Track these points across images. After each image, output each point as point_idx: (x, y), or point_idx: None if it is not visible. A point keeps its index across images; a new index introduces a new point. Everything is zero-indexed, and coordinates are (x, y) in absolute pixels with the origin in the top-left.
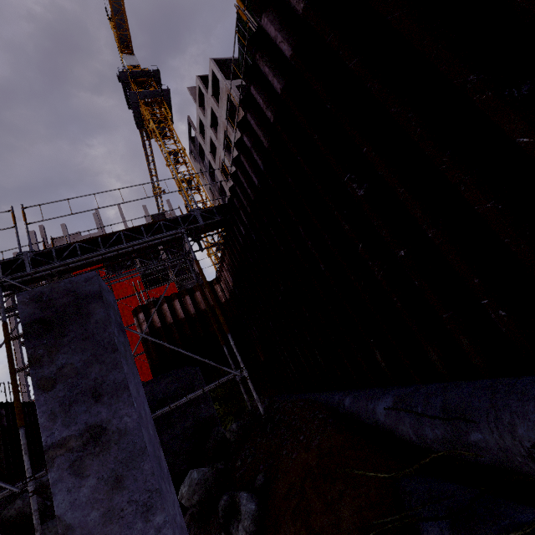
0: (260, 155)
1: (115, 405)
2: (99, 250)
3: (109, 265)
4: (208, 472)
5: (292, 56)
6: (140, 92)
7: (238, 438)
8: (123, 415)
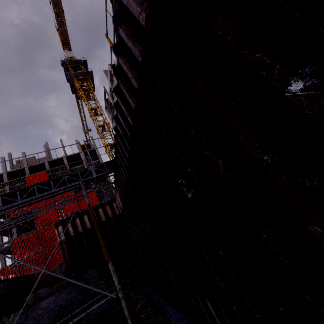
0: (128, 140)
1: None
2: (17, 201)
3: (30, 204)
4: None
5: (138, 89)
6: (74, 73)
7: None
8: None
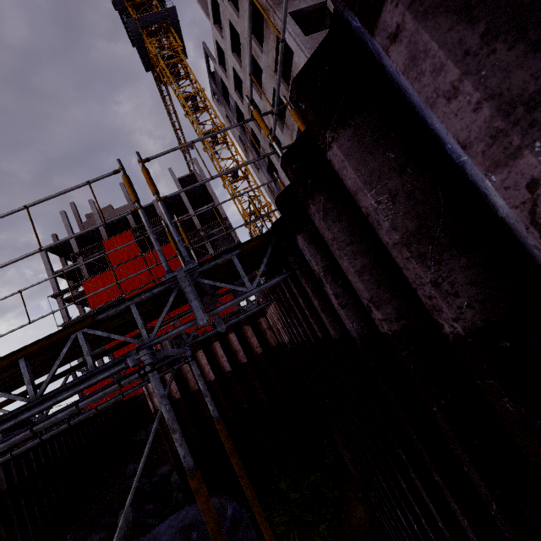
0: None
1: None
2: None
3: None
4: None
5: None
6: (139, 18)
7: None
8: None
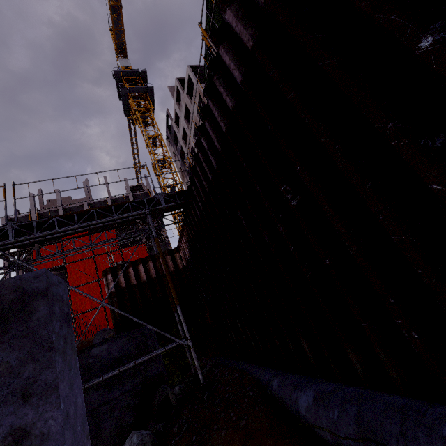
0: (214, 155)
1: (42, 407)
2: (74, 224)
3: (83, 235)
4: (147, 437)
5: (241, 82)
6: (129, 88)
7: (179, 400)
8: (48, 417)
